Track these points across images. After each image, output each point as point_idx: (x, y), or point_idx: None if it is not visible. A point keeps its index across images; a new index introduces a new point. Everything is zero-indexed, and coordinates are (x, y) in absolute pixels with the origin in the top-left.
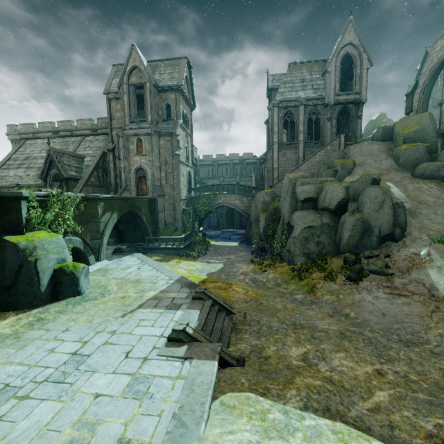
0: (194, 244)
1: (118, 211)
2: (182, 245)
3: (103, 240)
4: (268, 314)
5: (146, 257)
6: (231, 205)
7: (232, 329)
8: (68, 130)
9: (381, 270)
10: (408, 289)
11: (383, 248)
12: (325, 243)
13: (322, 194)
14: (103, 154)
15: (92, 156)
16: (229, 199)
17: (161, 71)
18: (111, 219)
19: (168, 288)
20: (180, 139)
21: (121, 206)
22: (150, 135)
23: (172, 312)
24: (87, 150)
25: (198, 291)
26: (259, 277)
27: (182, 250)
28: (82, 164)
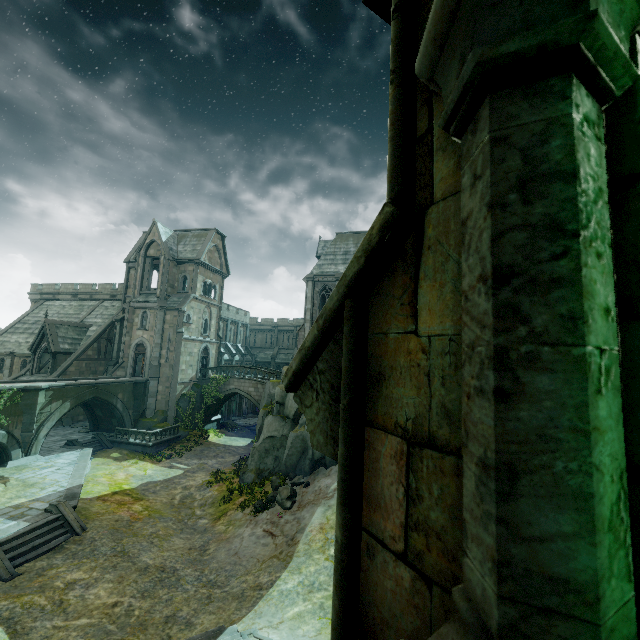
0: (182, 440)
1: (75, 399)
2: (153, 442)
3: (40, 432)
4: (116, 538)
5: (87, 455)
6: (244, 393)
7: (56, 548)
8: (88, 293)
9: (281, 502)
10: (284, 528)
11: (313, 474)
12: (281, 459)
13: (287, 399)
14: (112, 323)
15: (99, 325)
16: (243, 385)
17: (187, 241)
18: (60, 409)
19: (44, 497)
20: (194, 313)
21: (80, 393)
22: (157, 309)
23: (6, 522)
24: (97, 318)
25: (52, 504)
26: (197, 493)
27: (151, 448)
28: (85, 334)
